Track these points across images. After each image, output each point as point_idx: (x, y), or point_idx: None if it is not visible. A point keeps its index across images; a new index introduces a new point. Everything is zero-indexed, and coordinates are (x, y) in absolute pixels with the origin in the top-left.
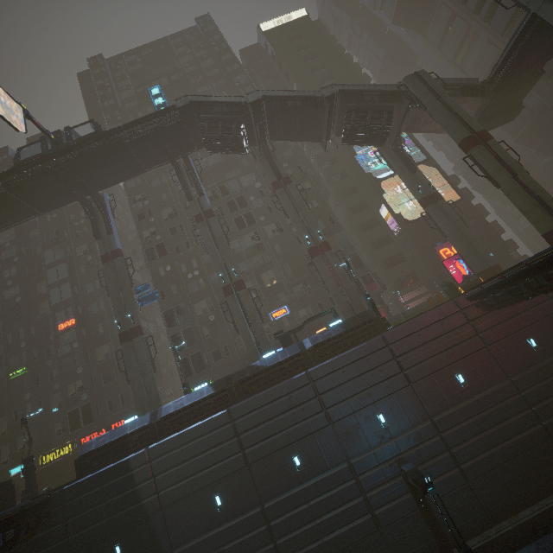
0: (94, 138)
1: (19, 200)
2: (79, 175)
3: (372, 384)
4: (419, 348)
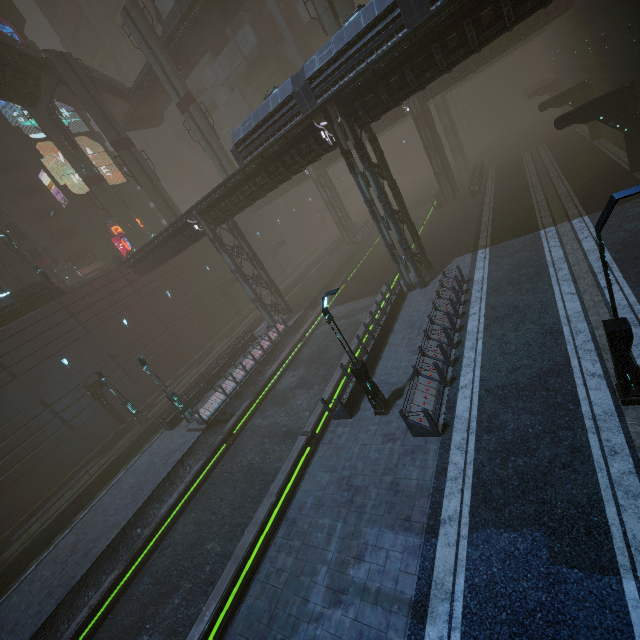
0: None
1: None
2: None
3: (55, 338)
4: (93, 306)
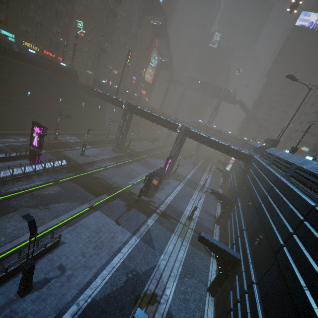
0: None
1: None
2: None
3: None
4: None
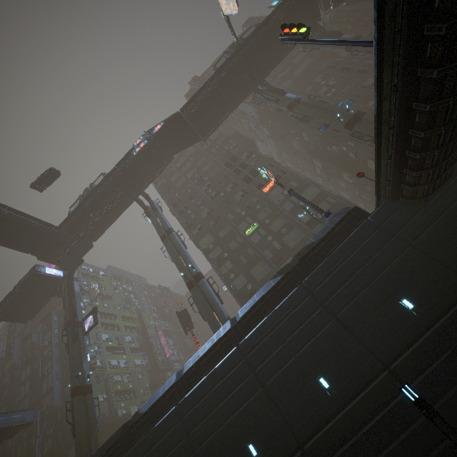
0: (262, 25)
1: (222, 97)
2: (253, 62)
3: None
4: None
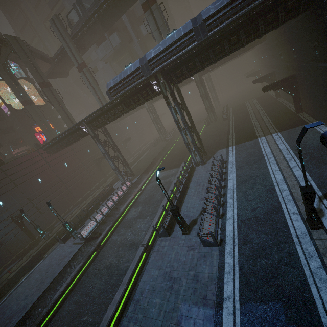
0: None
1: None
2: None
3: None
4: (21, 171)
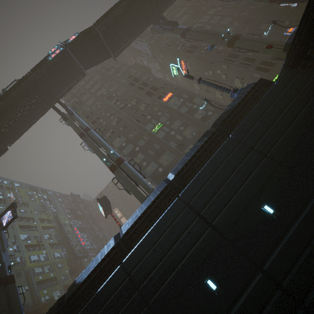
0: None
1: (129, 20)
2: None
3: None
4: None
